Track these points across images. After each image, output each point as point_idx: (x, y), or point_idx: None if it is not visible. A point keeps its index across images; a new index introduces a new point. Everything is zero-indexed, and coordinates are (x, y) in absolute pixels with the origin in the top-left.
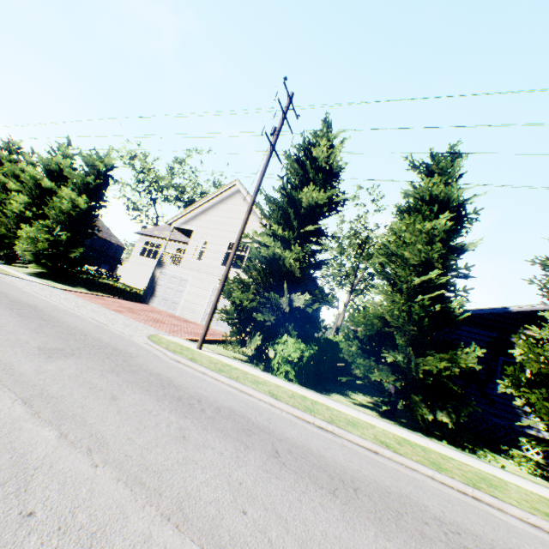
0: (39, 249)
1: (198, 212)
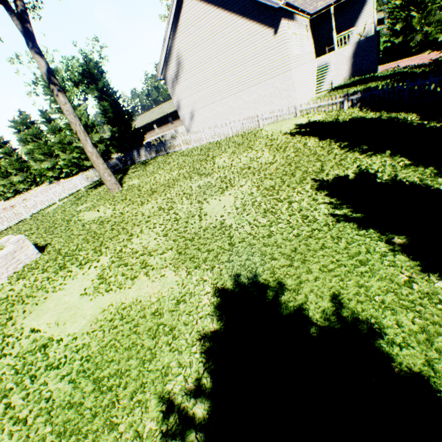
0: None
1: None
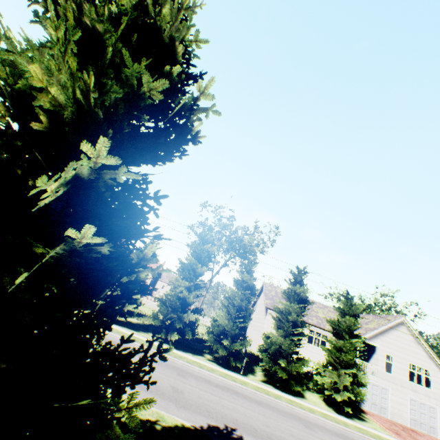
0: (356, 395)
1: (376, 332)
